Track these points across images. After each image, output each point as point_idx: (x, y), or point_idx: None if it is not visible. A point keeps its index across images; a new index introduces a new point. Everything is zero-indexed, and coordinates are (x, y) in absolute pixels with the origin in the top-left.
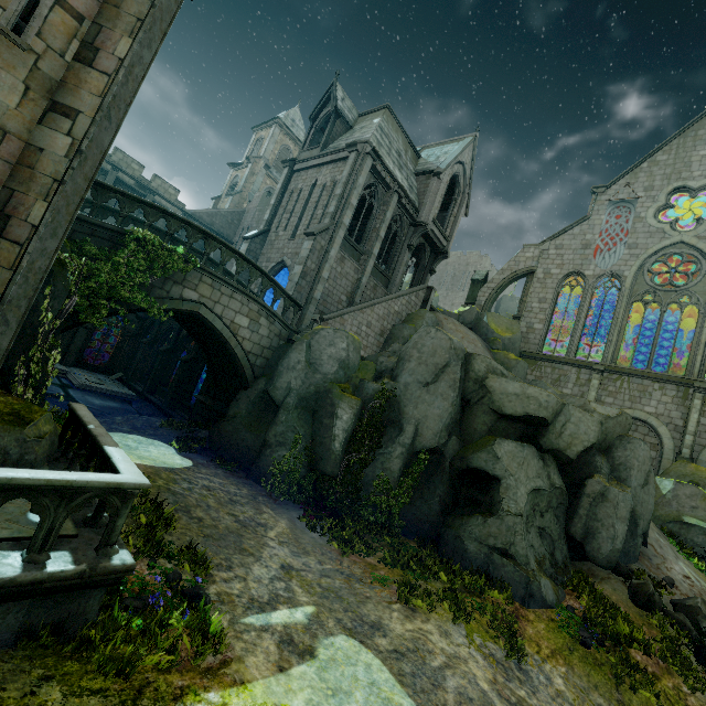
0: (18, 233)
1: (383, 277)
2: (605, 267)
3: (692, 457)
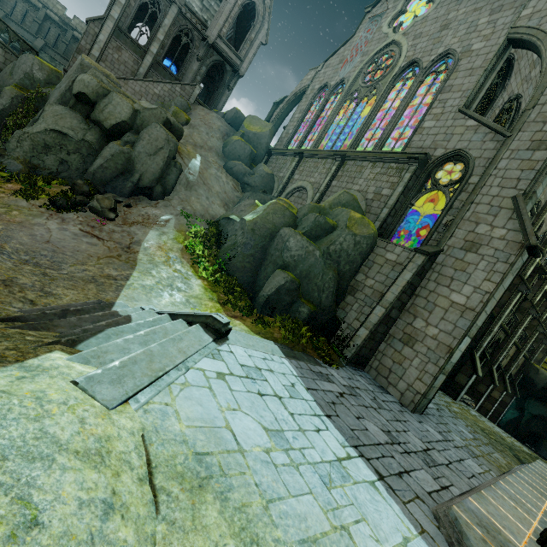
0: None
1: (173, 79)
2: (342, 76)
3: None
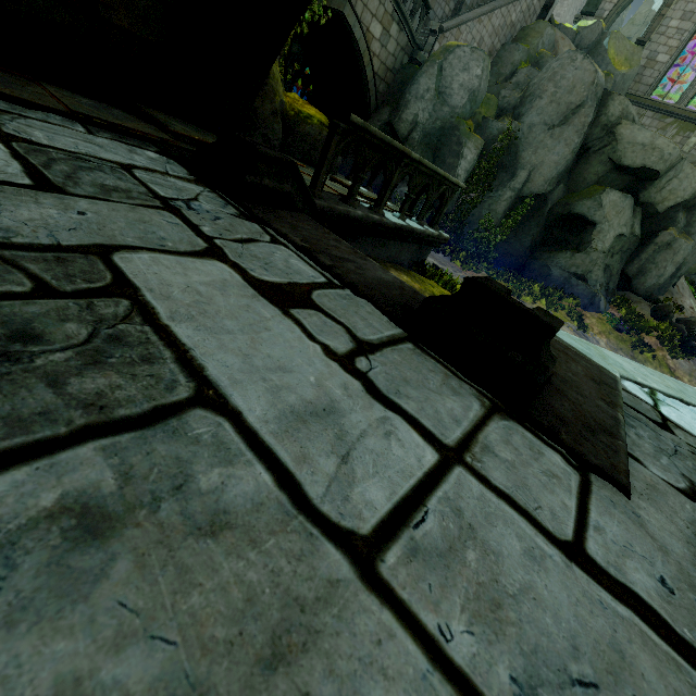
0: None
1: None
2: None
3: None
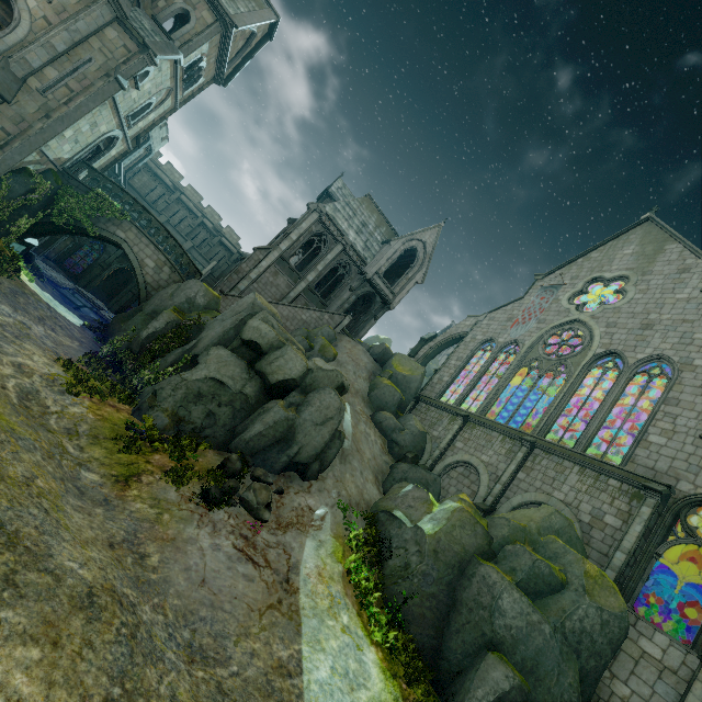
0: (7, 149)
1: (320, 303)
2: (514, 336)
3: (495, 507)
